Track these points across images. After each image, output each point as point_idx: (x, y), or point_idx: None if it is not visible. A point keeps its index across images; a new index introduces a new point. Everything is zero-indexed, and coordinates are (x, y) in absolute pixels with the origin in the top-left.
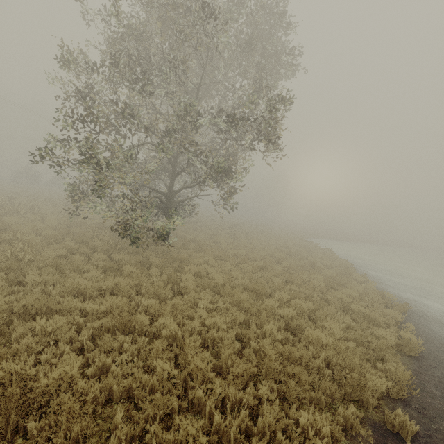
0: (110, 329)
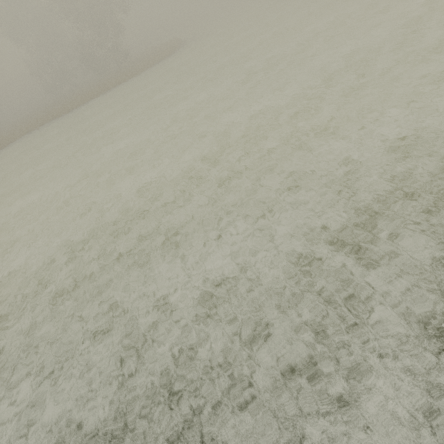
0: None
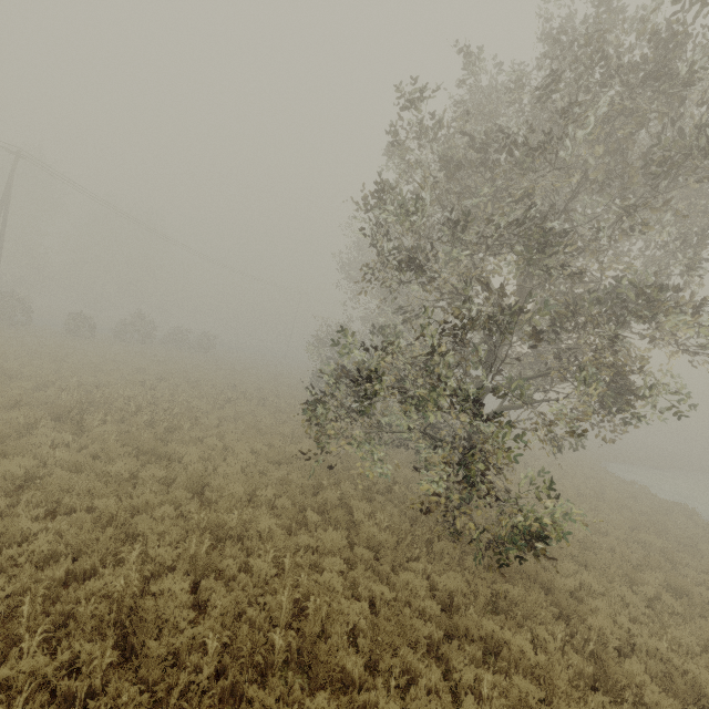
0: None
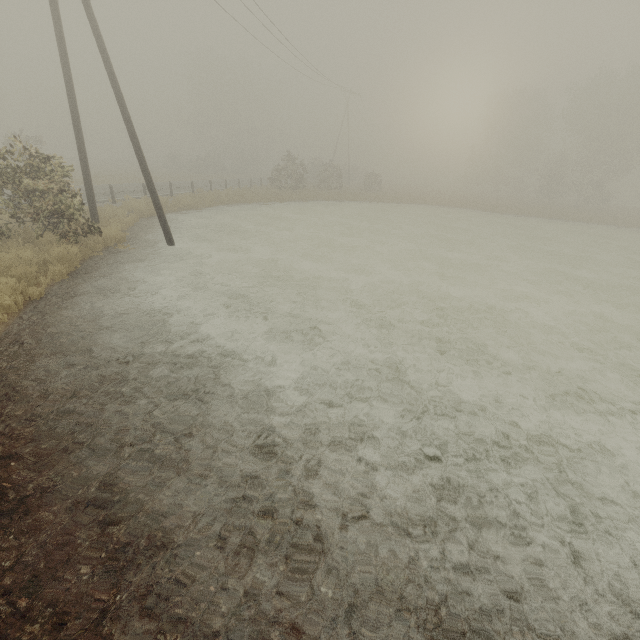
0: None
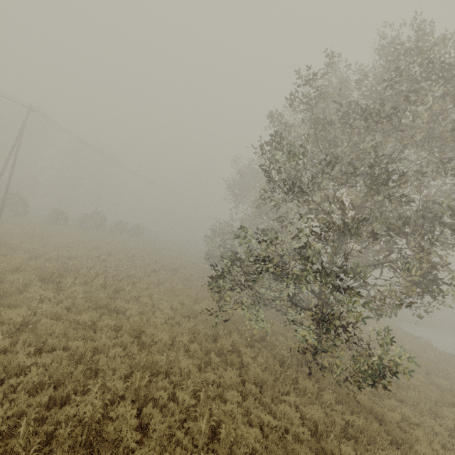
0: None
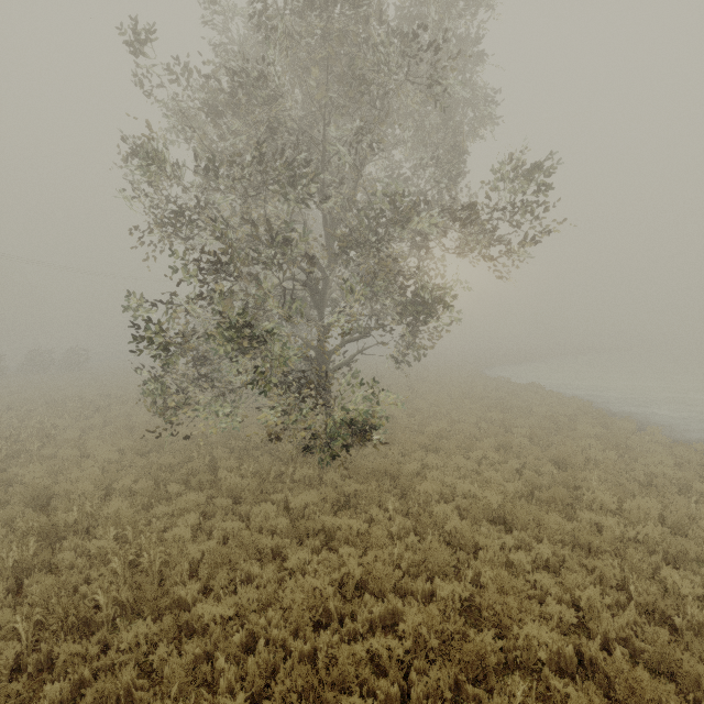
0: (451, 685)
